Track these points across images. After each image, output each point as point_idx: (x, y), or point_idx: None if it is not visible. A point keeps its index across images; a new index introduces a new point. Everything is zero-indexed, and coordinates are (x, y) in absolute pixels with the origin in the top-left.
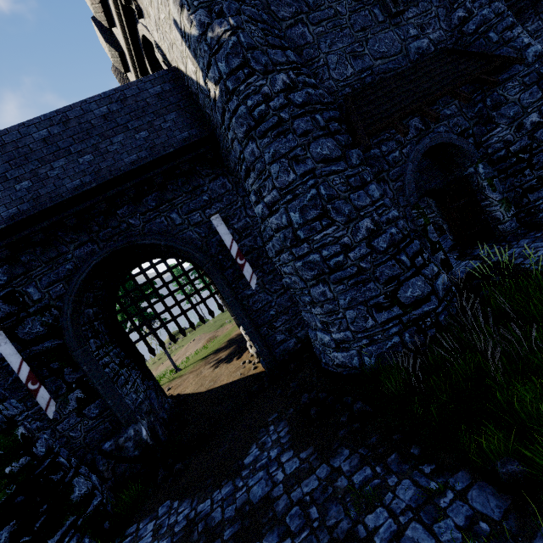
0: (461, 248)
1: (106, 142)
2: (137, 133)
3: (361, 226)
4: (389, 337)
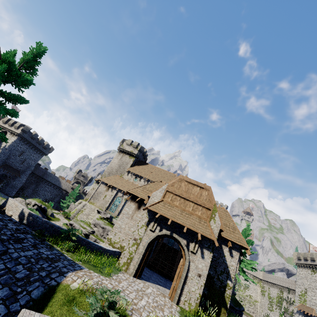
0: None
1: None
2: None
3: None
4: None
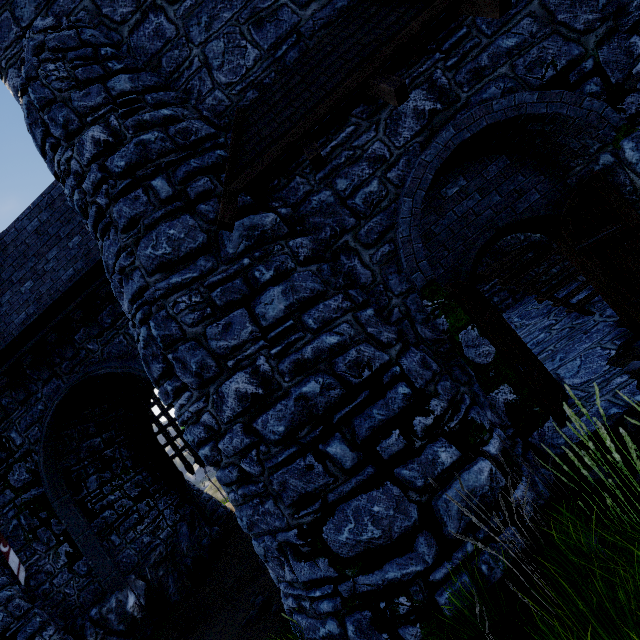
0: (632, 329)
1: (42, 262)
2: (70, 241)
3: (225, 391)
4: (321, 615)
